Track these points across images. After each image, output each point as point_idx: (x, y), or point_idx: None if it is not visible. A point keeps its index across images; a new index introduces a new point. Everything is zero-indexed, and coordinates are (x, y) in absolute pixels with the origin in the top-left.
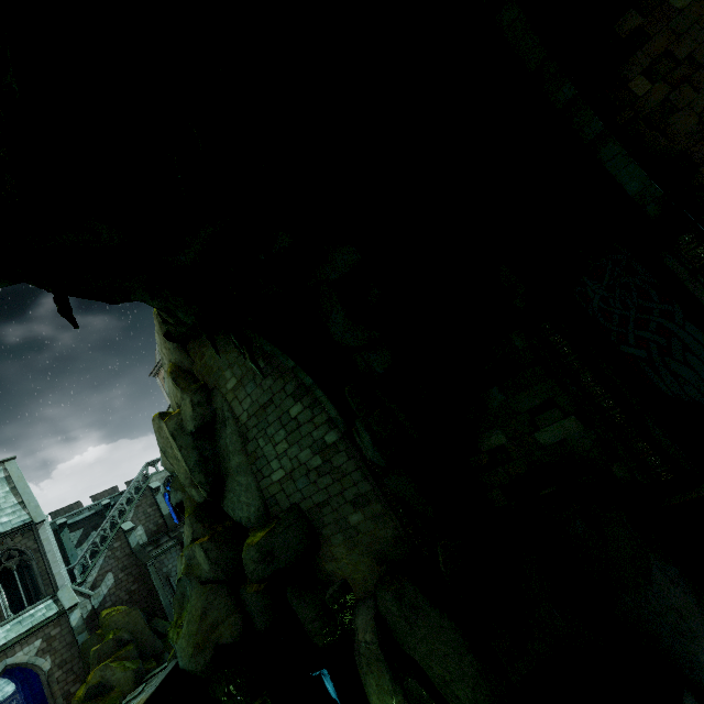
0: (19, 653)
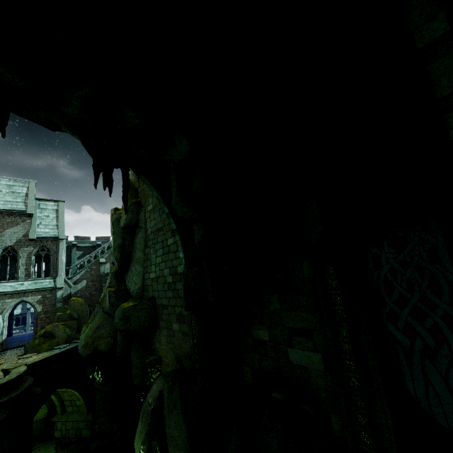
0: (30, 297)
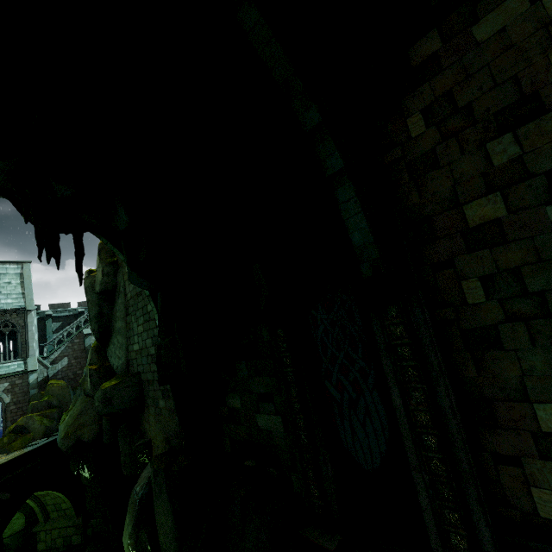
0: None
